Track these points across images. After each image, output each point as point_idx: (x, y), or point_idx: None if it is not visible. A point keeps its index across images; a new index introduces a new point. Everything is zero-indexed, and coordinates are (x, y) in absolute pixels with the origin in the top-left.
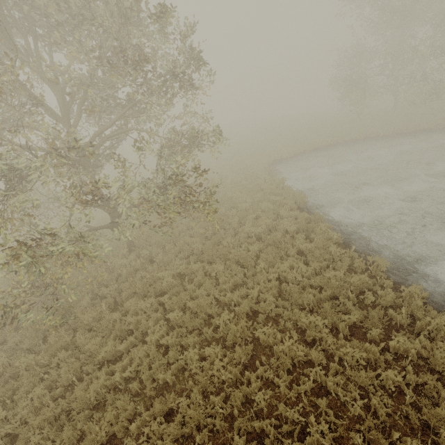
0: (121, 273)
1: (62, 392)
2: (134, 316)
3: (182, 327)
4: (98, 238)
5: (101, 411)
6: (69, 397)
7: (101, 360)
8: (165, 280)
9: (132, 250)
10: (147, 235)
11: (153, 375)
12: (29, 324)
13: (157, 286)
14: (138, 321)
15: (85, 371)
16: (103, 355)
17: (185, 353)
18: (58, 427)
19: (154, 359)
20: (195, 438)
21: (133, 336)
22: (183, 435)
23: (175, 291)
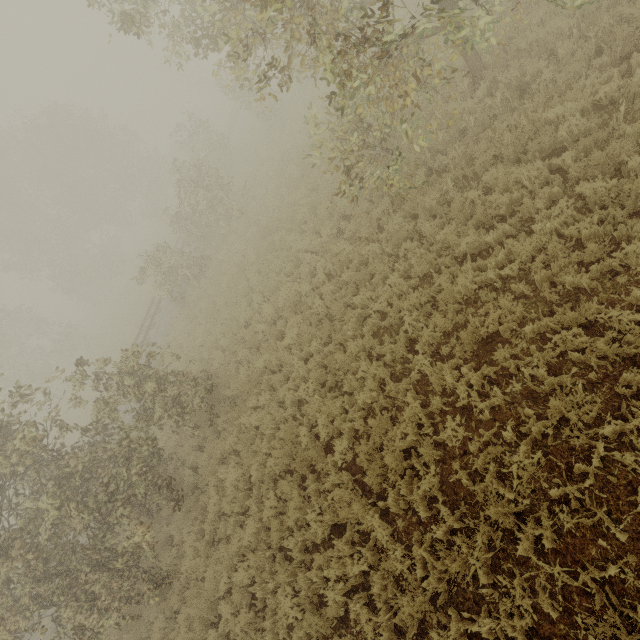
0: (462, 129)
1: (418, 283)
2: (501, 194)
3: (616, 207)
4: (427, 64)
5: (471, 308)
6: (430, 288)
7: (460, 253)
8: (564, 124)
9: (478, 80)
10: (505, 38)
11: (550, 276)
12: (357, 212)
13: (546, 139)
14: (510, 202)
15: (440, 265)
16: (464, 247)
17: (626, 249)
18: (424, 314)
19: (551, 256)
20: (639, 362)
21: (506, 224)
22: (615, 355)
23: (592, 142)
